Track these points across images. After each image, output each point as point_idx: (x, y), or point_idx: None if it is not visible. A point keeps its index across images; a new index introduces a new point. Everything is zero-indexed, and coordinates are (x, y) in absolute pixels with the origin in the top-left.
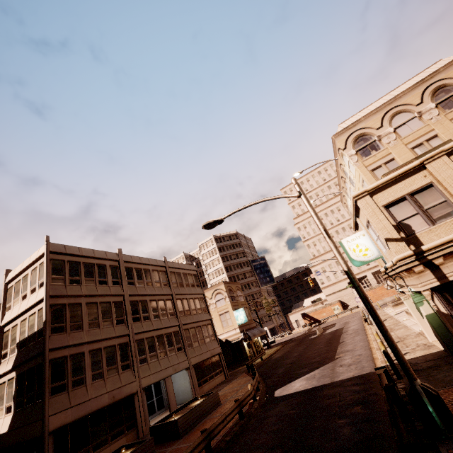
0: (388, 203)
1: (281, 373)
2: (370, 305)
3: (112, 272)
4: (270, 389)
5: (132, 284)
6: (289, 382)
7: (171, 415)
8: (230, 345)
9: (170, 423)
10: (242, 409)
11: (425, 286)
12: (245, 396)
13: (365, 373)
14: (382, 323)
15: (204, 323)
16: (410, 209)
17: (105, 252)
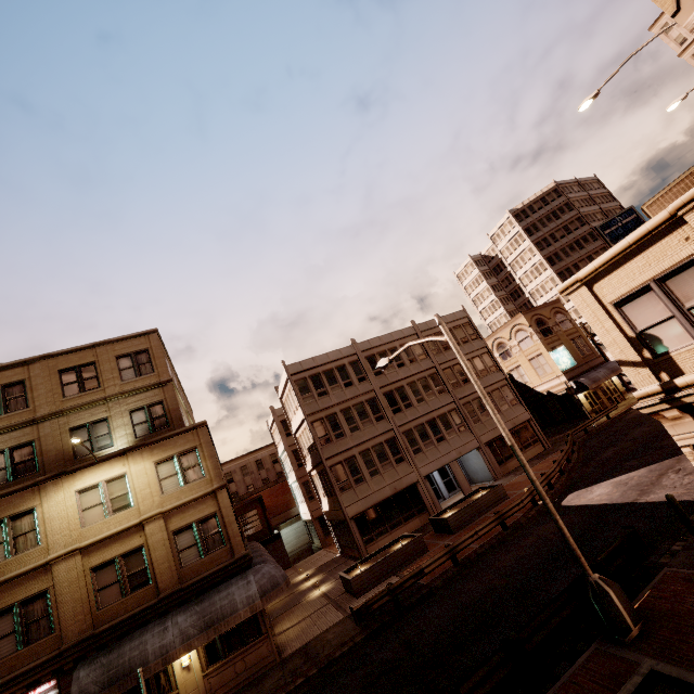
0: (620, 298)
1: (604, 459)
2: (537, 490)
3: (354, 369)
4: (567, 489)
5: (379, 374)
6: (595, 483)
7: (451, 507)
8: (555, 398)
9: (442, 520)
10: (517, 514)
11: (683, 440)
12: (509, 507)
13: (684, 500)
14: (551, 512)
15: (494, 387)
16: (659, 308)
17: (339, 350)
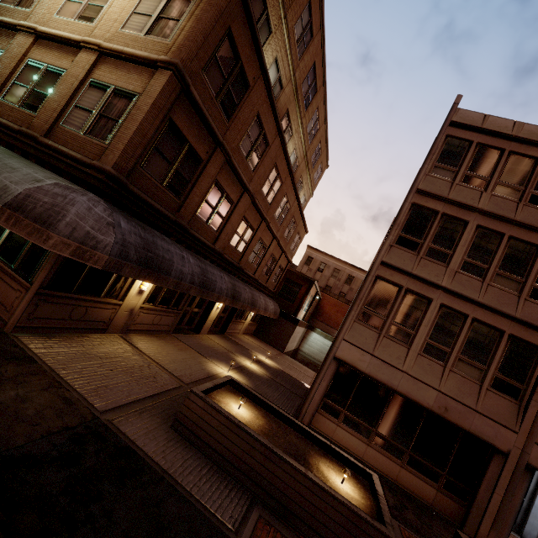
0: None
1: None
2: None
3: None
4: None
5: None
6: None
7: None
8: None
9: None
10: None
11: None
12: None
13: None
14: None
15: None
16: None
17: None
